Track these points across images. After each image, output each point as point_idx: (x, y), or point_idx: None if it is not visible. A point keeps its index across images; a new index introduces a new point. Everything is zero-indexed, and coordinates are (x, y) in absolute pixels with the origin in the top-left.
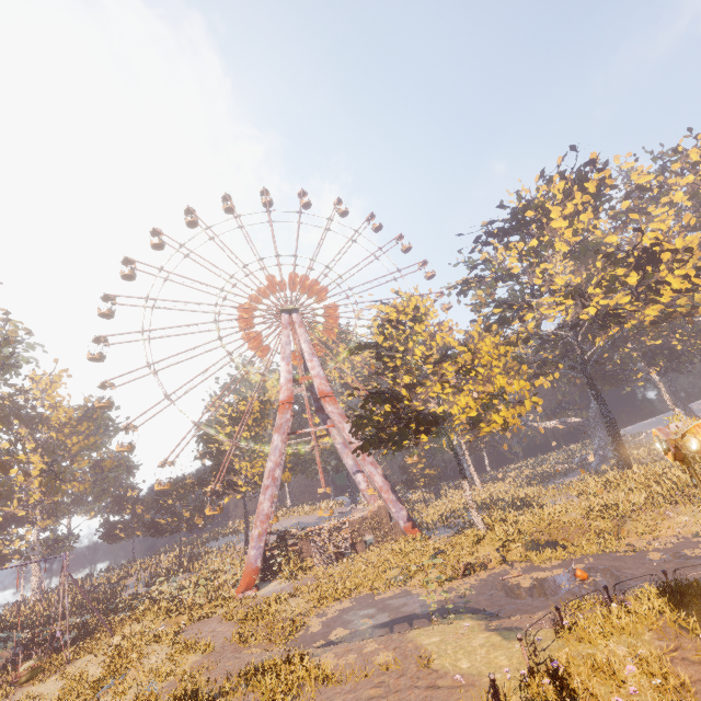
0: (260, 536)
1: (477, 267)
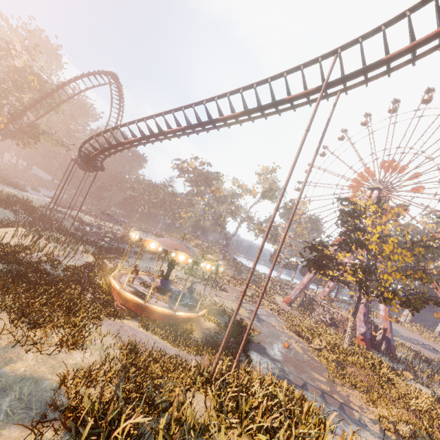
0: (297, 289)
1: None
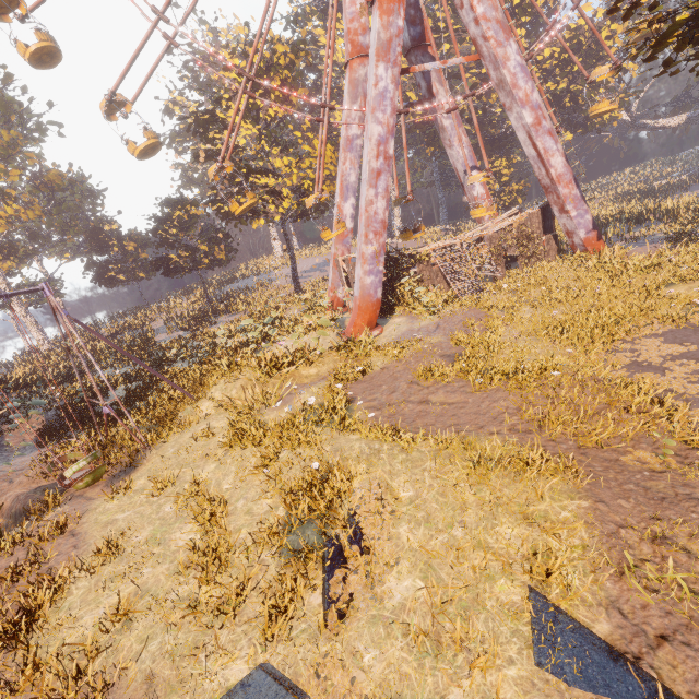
0: (376, 255)
1: None
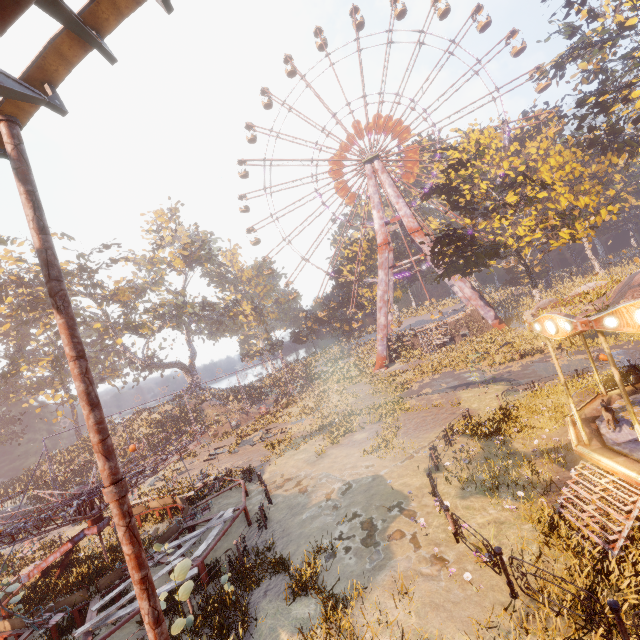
0: (382, 338)
1: (575, 34)
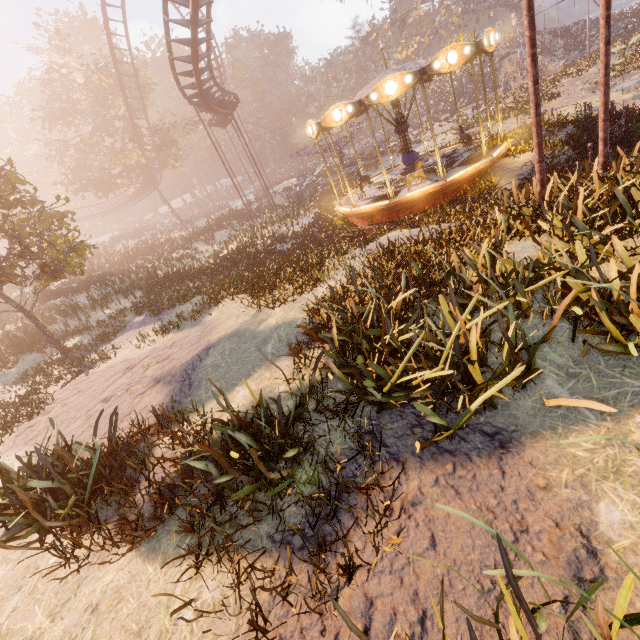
0: None
1: None
